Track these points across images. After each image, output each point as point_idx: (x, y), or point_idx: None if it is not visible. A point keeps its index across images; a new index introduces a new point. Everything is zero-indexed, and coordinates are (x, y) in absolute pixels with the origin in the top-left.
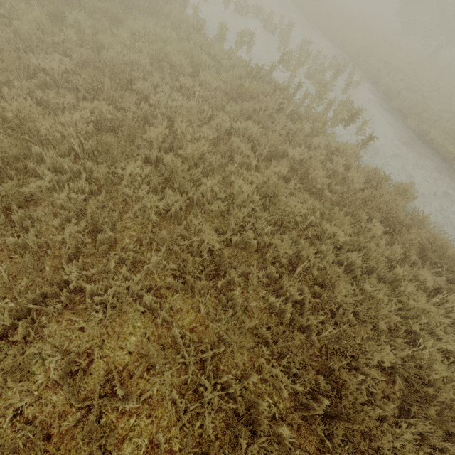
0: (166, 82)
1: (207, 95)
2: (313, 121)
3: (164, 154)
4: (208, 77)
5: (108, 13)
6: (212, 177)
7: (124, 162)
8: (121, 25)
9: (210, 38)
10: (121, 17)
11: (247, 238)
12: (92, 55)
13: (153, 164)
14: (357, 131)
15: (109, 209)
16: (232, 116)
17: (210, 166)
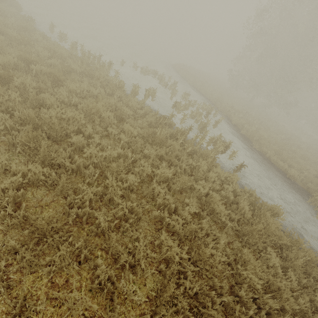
0: (96, 131)
1: (129, 139)
2: (204, 156)
3: (96, 213)
4: (130, 128)
5: (51, 76)
6: (141, 229)
7: (53, 235)
8: (61, 84)
9: (128, 94)
10: (62, 79)
11: (180, 307)
12: (32, 115)
13: (85, 229)
14: (230, 157)
15: (29, 309)
16: (151, 161)
17: (136, 213)
